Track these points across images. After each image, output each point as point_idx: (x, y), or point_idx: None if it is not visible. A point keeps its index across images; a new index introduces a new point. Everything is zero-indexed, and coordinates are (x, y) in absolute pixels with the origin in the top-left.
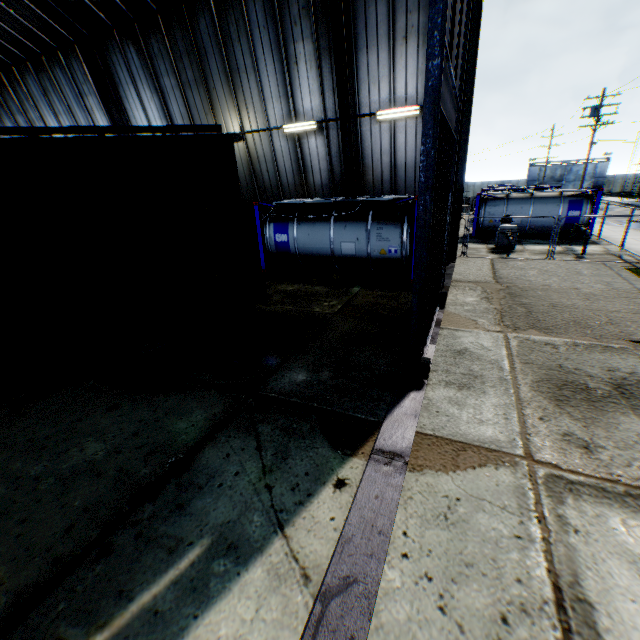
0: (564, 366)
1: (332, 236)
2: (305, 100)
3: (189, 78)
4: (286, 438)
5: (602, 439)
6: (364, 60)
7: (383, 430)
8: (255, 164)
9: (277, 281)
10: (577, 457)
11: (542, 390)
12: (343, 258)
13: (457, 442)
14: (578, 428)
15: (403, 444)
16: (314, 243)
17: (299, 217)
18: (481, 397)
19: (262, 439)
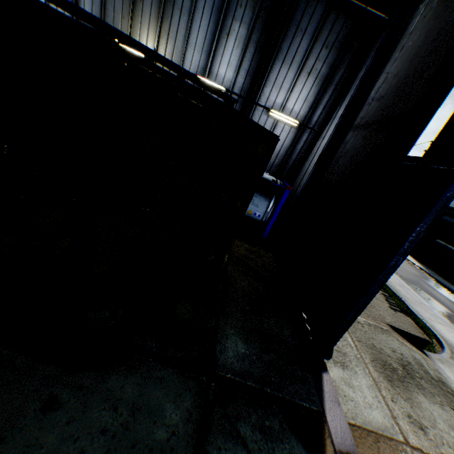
0: (375, 345)
1: None
2: (222, 67)
3: None
4: (269, 443)
5: (422, 418)
6: (277, 68)
7: (330, 424)
8: None
9: None
10: (423, 438)
11: (378, 370)
12: None
13: (371, 431)
14: (410, 408)
15: (349, 441)
16: None
17: None
18: (357, 377)
19: (251, 447)
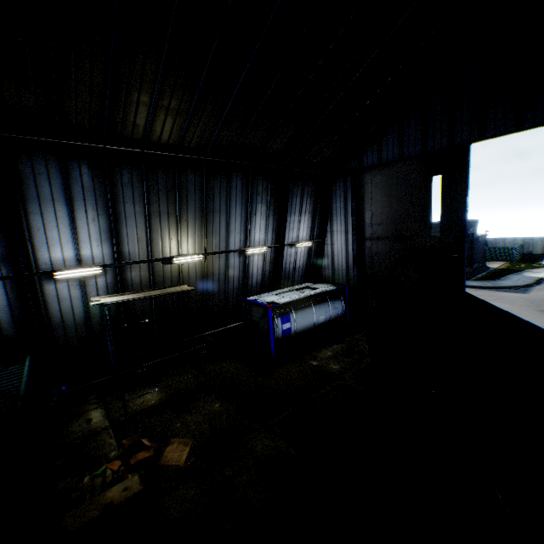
0: None
1: (315, 314)
2: (256, 234)
3: (161, 208)
4: None
5: None
6: (289, 218)
7: None
8: (209, 276)
9: (307, 355)
10: None
11: None
12: (318, 326)
13: None
14: None
15: None
16: (306, 322)
17: (294, 308)
18: None
19: None
